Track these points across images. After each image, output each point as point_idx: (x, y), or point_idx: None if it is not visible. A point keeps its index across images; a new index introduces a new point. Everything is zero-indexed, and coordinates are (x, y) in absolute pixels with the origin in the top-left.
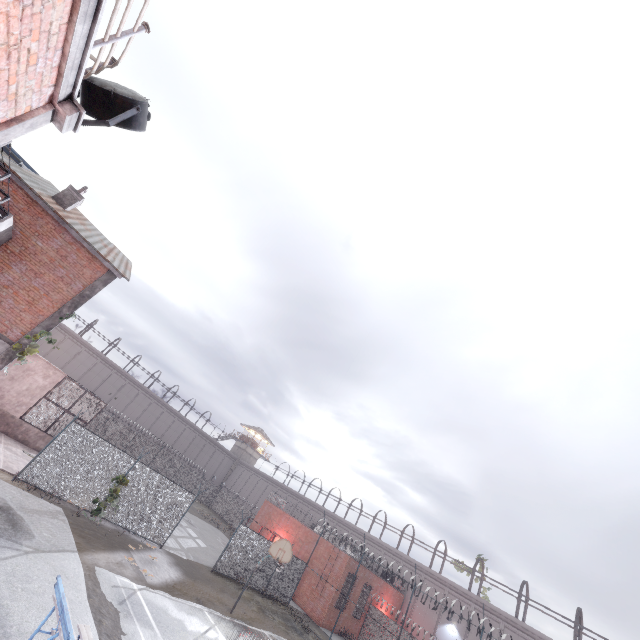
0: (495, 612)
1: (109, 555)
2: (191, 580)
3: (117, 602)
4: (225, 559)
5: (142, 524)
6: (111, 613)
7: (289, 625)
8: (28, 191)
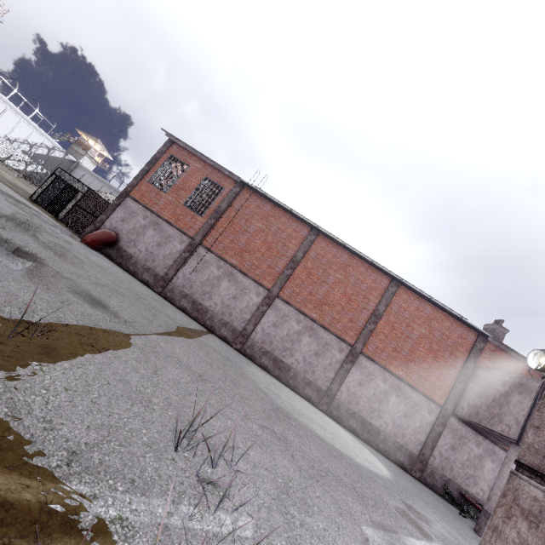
0: None
1: None
2: None
3: None
4: None
5: None
6: None
7: None
8: (511, 353)
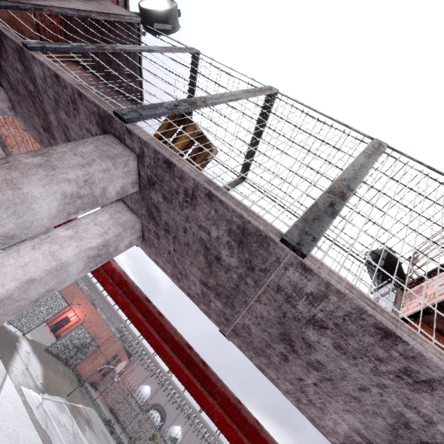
0: (175, 387)
1: (16, 364)
2: (45, 368)
3: (45, 426)
4: (58, 343)
5: (21, 319)
6: (50, 442)
7: (80, 390)
8: None
